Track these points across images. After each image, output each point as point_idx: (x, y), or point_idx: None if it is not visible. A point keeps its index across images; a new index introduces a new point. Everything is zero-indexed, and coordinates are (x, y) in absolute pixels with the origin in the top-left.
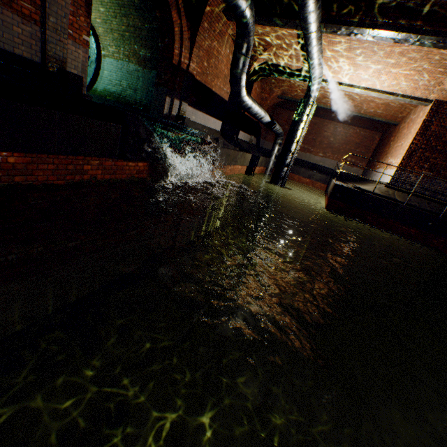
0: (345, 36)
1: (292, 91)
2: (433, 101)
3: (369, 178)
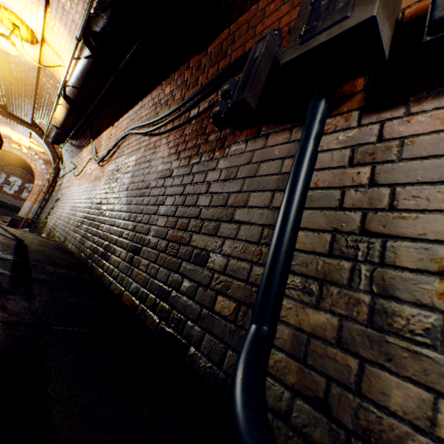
0: None
1: None
2: None
3: None
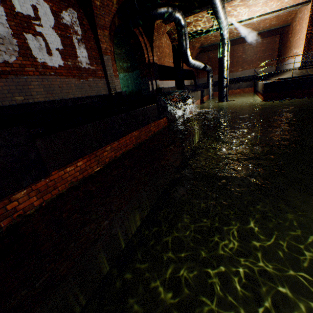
0: None
1: (207, 40)
2: (311, 0)
3: (283, 69)
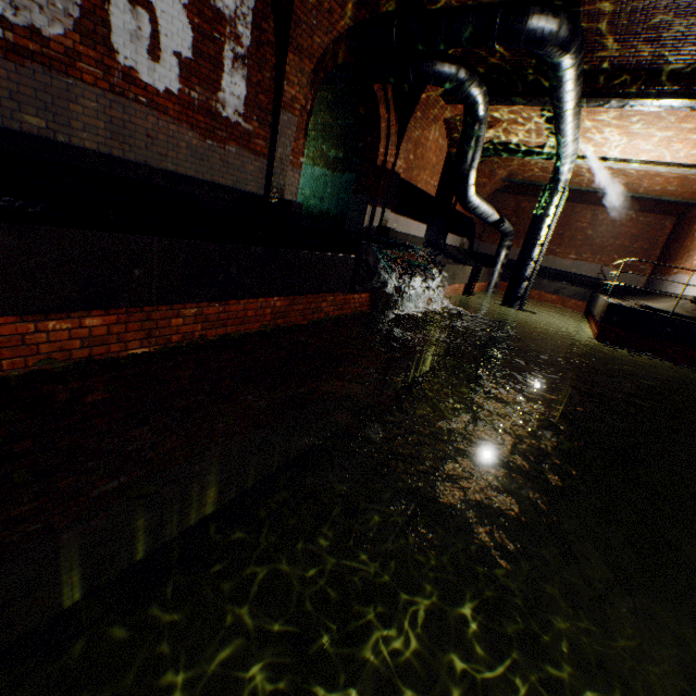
0: (615, 109)
1: (525, 171)
2: None
3: (660, 289)
